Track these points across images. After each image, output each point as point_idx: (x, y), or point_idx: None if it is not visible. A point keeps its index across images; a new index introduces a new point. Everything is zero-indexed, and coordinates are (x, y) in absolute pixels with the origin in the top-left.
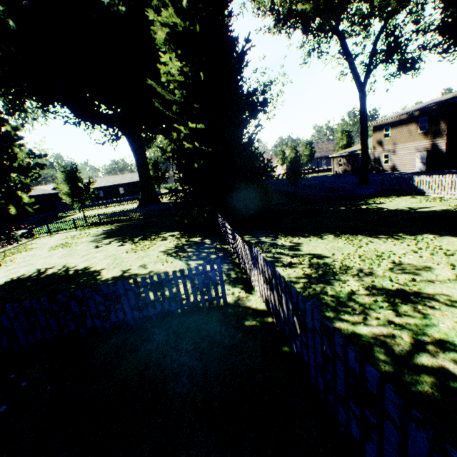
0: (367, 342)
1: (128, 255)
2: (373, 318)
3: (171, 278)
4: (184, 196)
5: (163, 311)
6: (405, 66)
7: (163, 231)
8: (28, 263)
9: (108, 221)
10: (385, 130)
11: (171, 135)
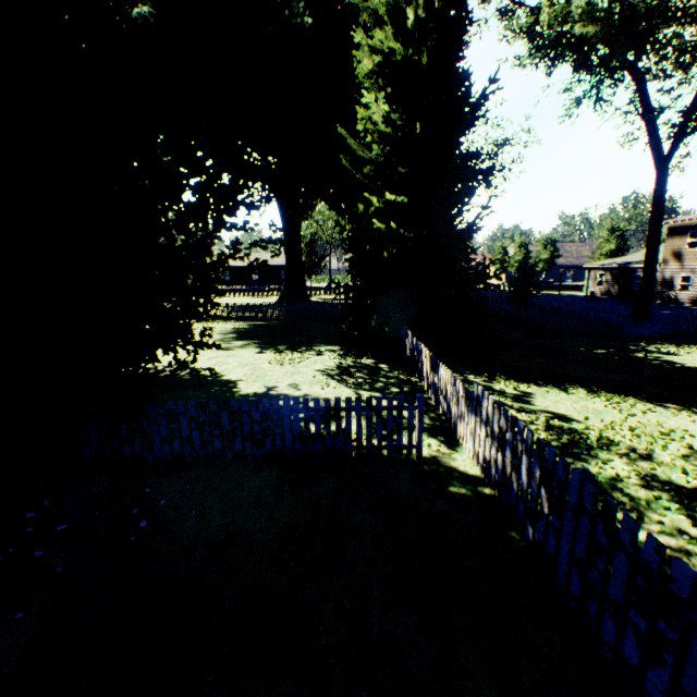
0: None
1: (271, 367)
2: (652, 520)
3: (352, 407)
4: (356, 296)
5: (333, 450)
6: None
7: (317, 342)
8: None
9: (238, 316)
10: (691, 235)
11: (354, 207)
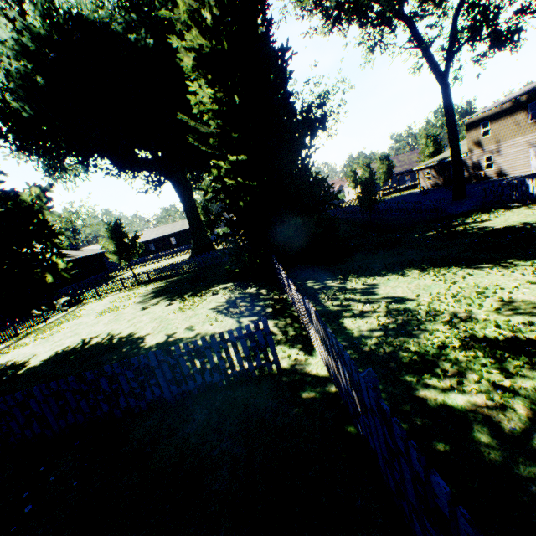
0: (463, 417)
1: (175, 316)
2: (471, 381)
3: (209, 344)
4: (234, 240)
5: (205, 384)
6: (499, 41)
7: (215, 284)
8: (74, 332)
9: (157, 278)
10: (484, 126)
11: (211, 173)
